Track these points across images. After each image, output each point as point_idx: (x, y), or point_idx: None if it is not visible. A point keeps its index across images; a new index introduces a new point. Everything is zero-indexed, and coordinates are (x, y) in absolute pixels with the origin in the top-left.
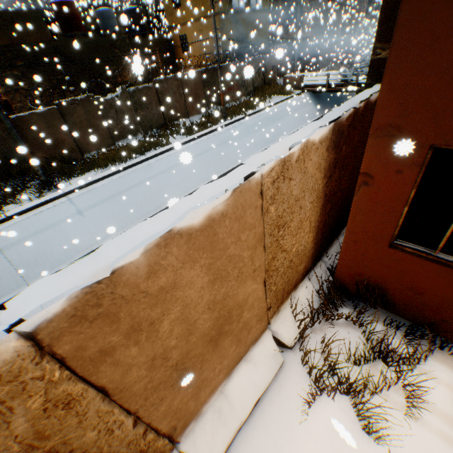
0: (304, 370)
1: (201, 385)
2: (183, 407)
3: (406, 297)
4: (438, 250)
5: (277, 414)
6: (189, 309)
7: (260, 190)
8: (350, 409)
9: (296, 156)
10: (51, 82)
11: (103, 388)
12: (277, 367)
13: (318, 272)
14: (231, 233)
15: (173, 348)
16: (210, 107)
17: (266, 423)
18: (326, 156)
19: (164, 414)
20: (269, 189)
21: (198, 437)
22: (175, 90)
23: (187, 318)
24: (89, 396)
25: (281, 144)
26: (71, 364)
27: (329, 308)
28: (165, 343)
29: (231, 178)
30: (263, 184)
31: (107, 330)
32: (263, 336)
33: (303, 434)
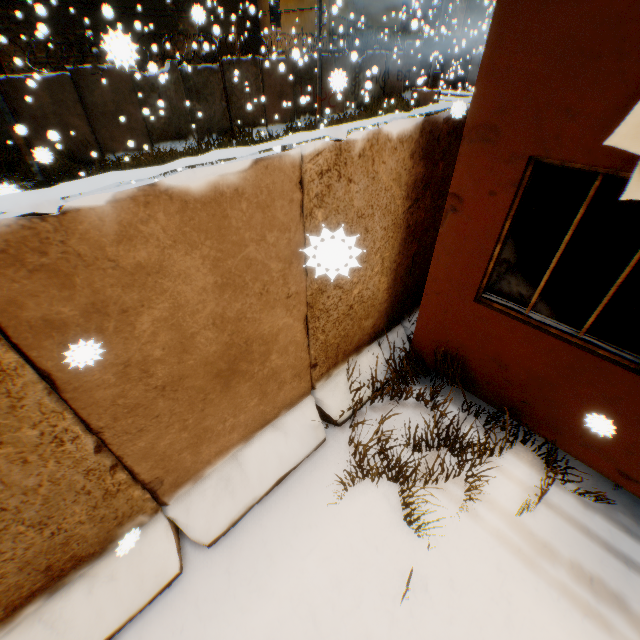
0: (350, 451)
1: (203, 436)
2: (174, 457)
3: (490, 372)
4: (530, 307)
5: (303, 496)
6: (183, 314)
7: (298, 178)
8: (395, 498)
9: (359, 148)
10: (66, 38)
11: (50, 375)
12: (314, 443)
13: (393, 339)
14: (251, 225)
15: (158, 362)
16: (300, 117)
17: (287, 504)
18: (410, 166)
19: (144, 455)
20: (314, 182)
21: (194, 504)
22: (252, 81)
23: (180, 326)
24: (28, 376)
25: (341, 127)
26: (1, 321)
27: (397, 383)
28: (146, 350)
29: (256, 148)
30: (304, 171)
31: (57, 294)
32: (303, 402)
33: (330, 519)
